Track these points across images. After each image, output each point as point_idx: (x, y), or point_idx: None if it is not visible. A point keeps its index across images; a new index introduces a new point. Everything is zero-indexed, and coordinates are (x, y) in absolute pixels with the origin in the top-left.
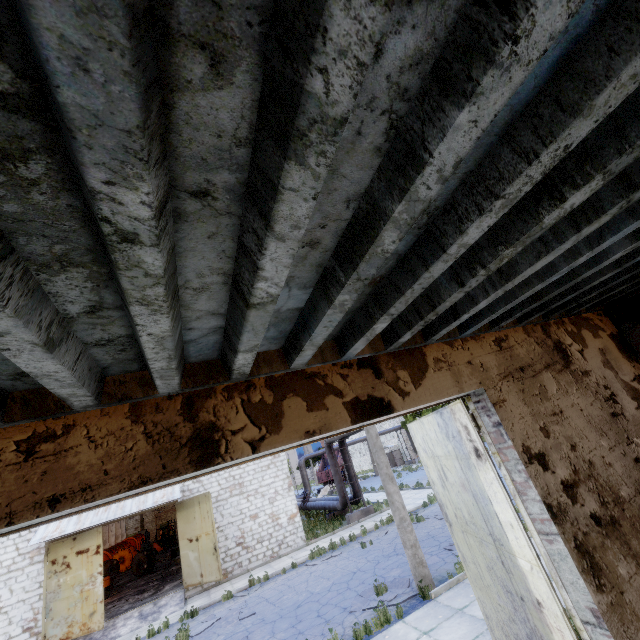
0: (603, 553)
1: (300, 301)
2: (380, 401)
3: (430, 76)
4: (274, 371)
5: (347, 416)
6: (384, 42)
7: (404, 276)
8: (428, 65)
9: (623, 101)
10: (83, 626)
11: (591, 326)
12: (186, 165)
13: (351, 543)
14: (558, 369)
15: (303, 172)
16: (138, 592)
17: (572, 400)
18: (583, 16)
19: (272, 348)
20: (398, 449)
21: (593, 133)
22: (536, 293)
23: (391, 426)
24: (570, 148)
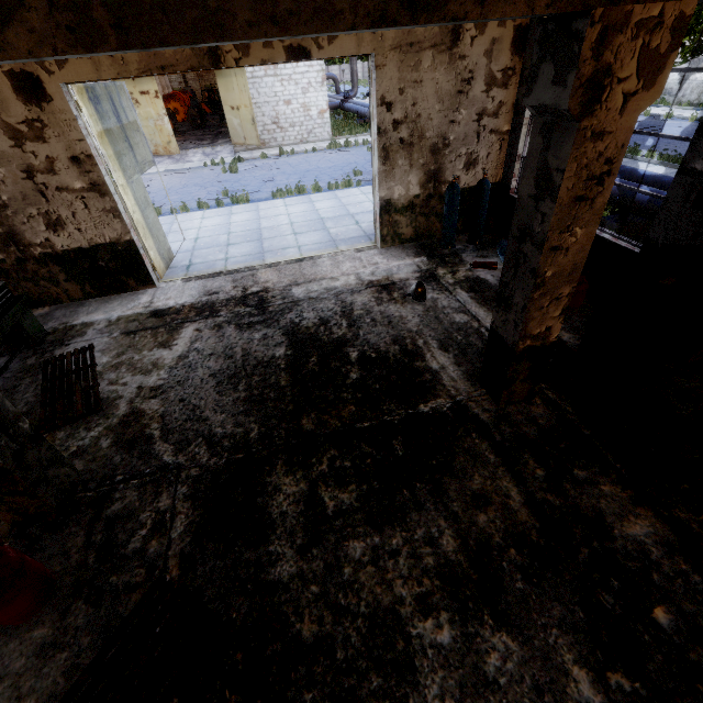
0: (395, 154)
1: None
2: (305, 50)
3: None
4: None
5: (284, 55)
6: None
7: None
8: None
9: None
10: (165, 149)
11: None
12: None
13: (363, 147)
14: (441, 50)
15: None
16: (198, 140)
17: (435, 76)
18: None
19: None
20: None
21: None
22: None
23: None
24: None
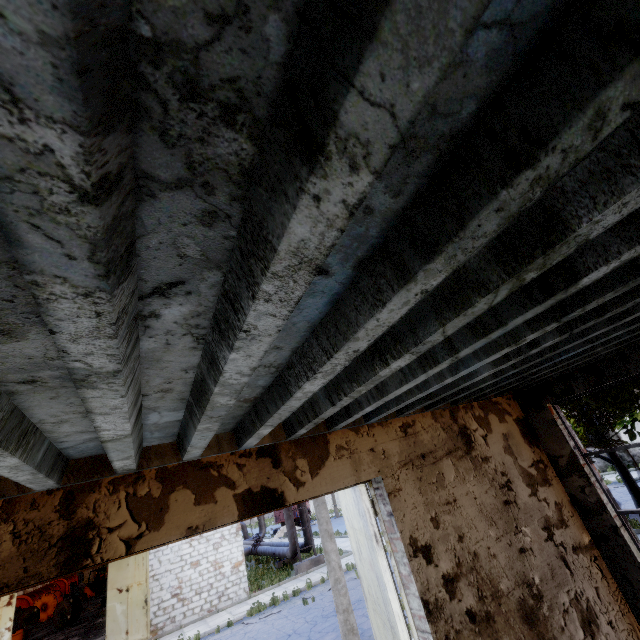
0: None
1: (176, 416)
2: (273, 492)
3: (213, 320)
4: (166, 463)
5: (235, 509)
6: (159, 311)
7: (270, 402)
8: (209, 315)
9: (413, 309)
10: None
11: (499, 410)
12: (5, 372)
13: (294, 598)
14: (459, 455)
15: (99, 390)
16: None
17: (468, 488)
18: (333, 286)
19: (165, 442)
20: None
21: (399, 323)
22: (429, 393)
23: None
24: (360, 350)
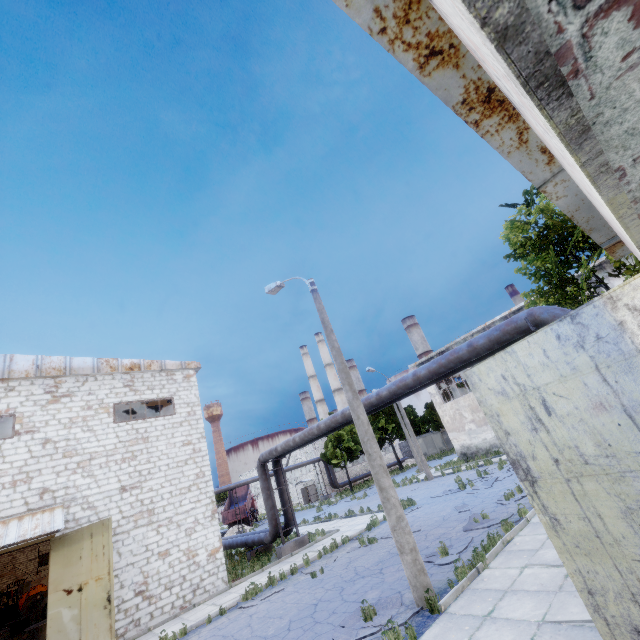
0: None
1: None
2: None
3: None
4: None
5: None
6: None
7: None
8: None
9: None
10: None
11: None
12: None
13: (293, 576)
14: None
15: None
16: None
17: None
18: None
19: None
20: (313, 484)
21: None
22: None
23: (308, 459)
24: None
